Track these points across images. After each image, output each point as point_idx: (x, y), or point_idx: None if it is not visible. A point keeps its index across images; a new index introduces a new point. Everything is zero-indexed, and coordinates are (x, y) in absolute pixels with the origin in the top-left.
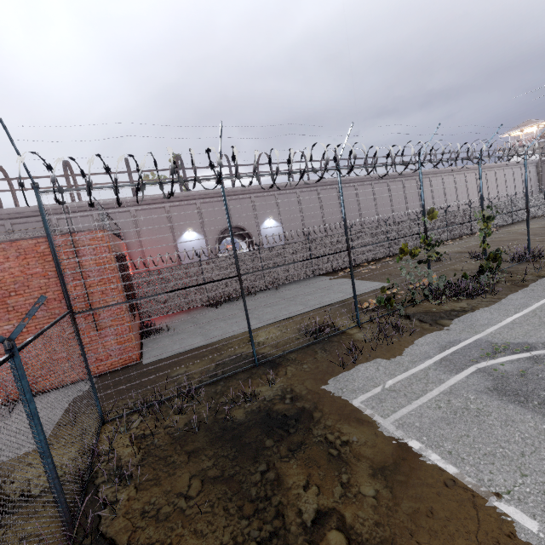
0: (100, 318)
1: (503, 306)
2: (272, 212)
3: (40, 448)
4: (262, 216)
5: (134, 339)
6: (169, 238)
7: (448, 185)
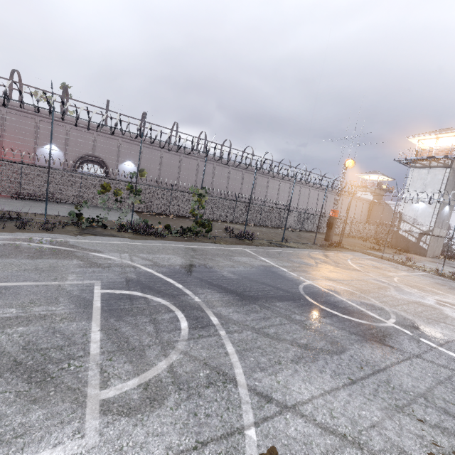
0: None
1: (139, 240)
2: (135, 158)
3: None
4: (124, 158)
5: None
6: (31, 143)
7: (294, 192)
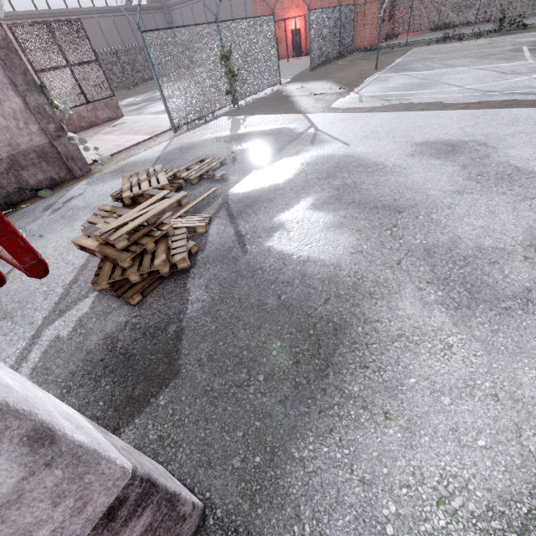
0: (367, 19)
1: None
2: None
3: (339, 32)
4: None
5: (376, 34)
6: None
7: None
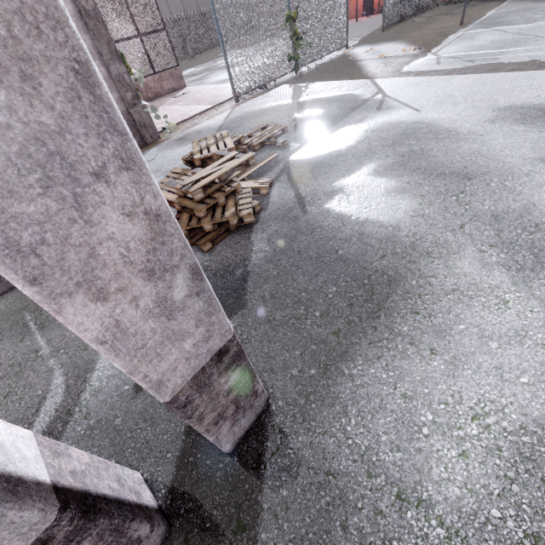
0: None
1: None
2: None
3: None
4: None
5: None
6: None
7: None
